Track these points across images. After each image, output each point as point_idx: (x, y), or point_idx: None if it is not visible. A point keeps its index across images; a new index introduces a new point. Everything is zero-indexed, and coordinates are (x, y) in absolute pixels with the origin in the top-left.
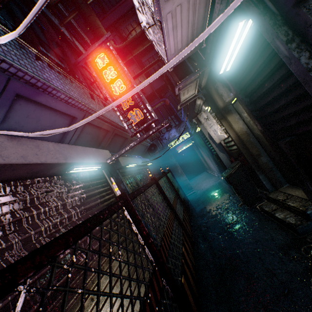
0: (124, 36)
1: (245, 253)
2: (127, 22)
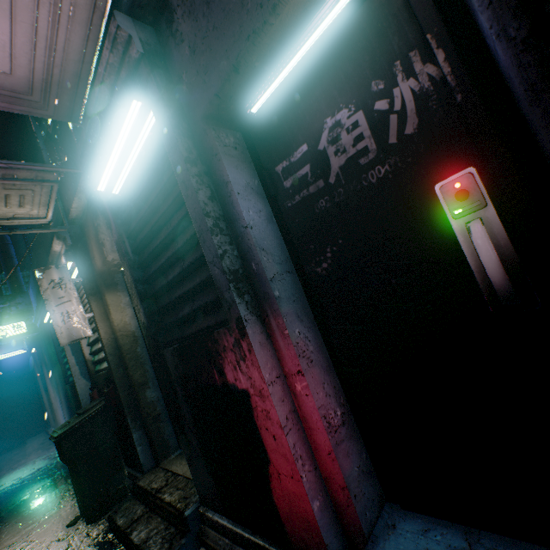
0: None
1: None
2: None
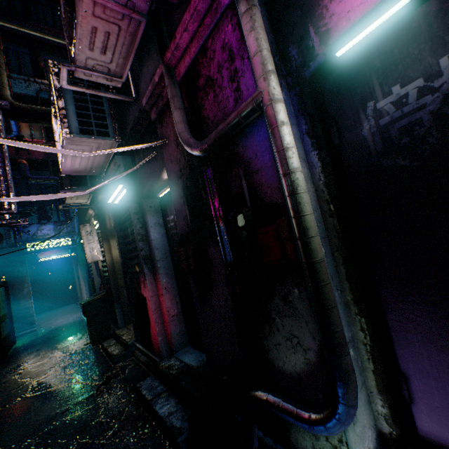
0: (41, 66)
1: (53, 390)
2: (59, 58)
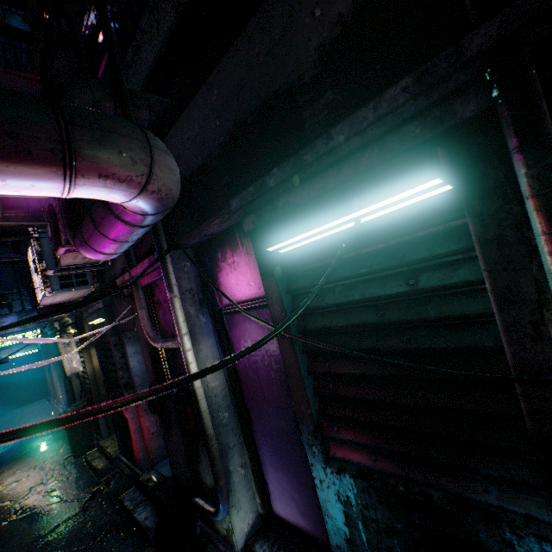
0: None
1: (39, 511)
2: None
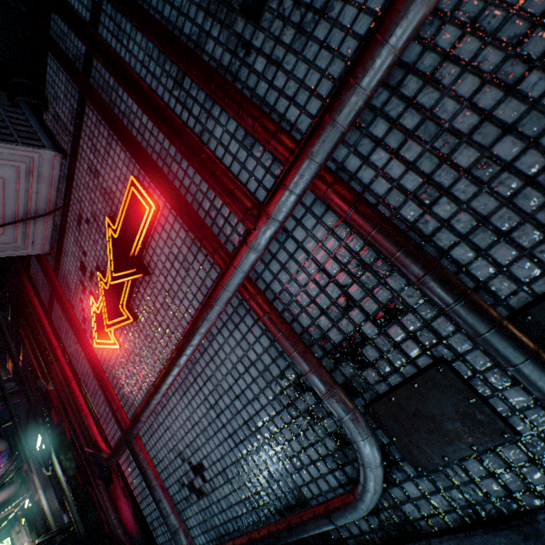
0: None
1: None
2: None
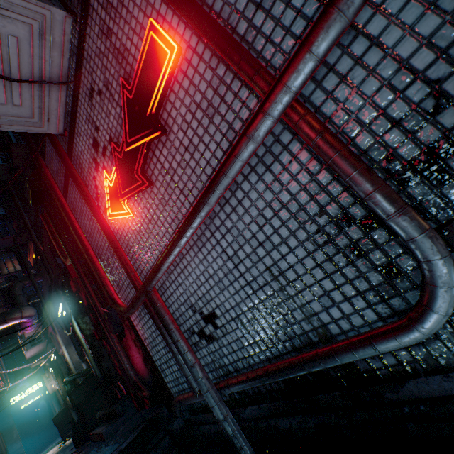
0: None
1: None
2: (8, 254)
